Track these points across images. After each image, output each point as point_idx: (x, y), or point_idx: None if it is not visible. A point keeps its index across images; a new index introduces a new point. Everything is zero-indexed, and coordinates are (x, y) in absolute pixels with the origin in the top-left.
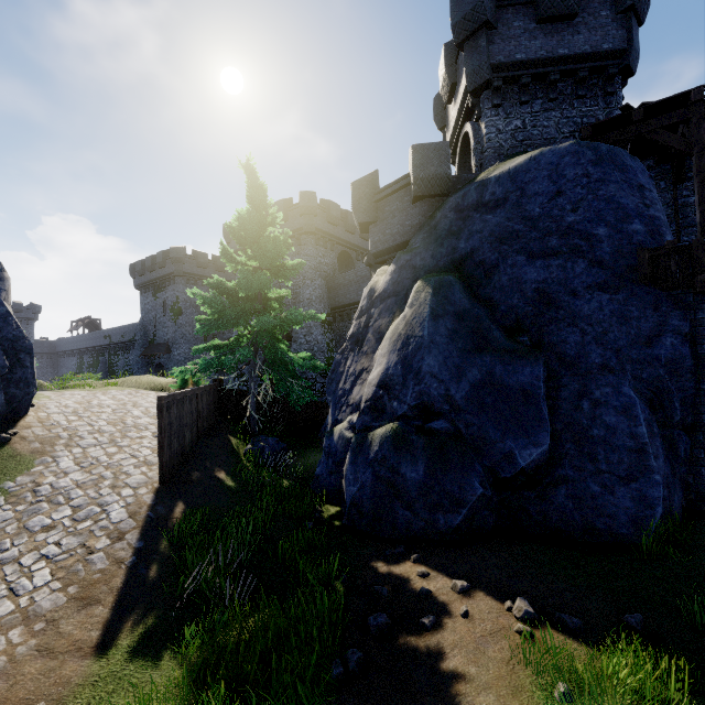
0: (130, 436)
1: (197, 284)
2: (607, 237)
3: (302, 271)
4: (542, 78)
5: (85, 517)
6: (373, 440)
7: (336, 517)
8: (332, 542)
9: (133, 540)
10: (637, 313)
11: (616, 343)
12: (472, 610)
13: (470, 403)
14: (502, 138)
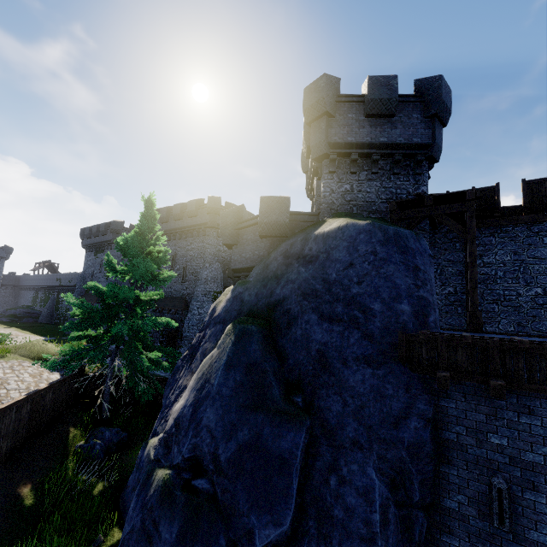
0: None
1: None
2: (380, 312)
3: (203, 256)
4: (368, 156)
5: None
6: (154, 480)
7: None
8: None
9: None
10: (391, 391)
11: (369, 419)
12: None
13: (232, 467)
14: (335, 196)
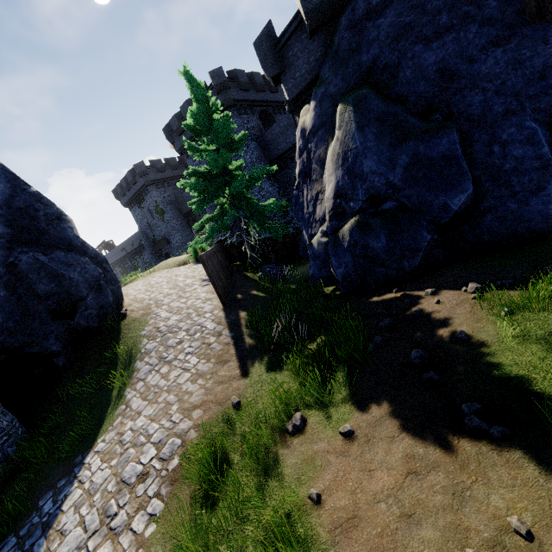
0: (188, 291)
1: (164, 186)
2: None
3: None
4: None
5: (194, 332)
6: (344, 234)
7: (335, 291)
8: (339, 303)
9: (227, 333)
10: (529, 53)
11: (514, 88)
12: (441, 300)
13: (406, 182)
14: None
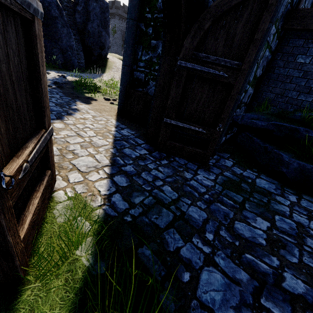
0: None
1: (122, 21)
2: None
3: None
4: None
5: None
6: None
7: None
8: None
9: None
10: None
11: None
12: None
13: None
14: None
